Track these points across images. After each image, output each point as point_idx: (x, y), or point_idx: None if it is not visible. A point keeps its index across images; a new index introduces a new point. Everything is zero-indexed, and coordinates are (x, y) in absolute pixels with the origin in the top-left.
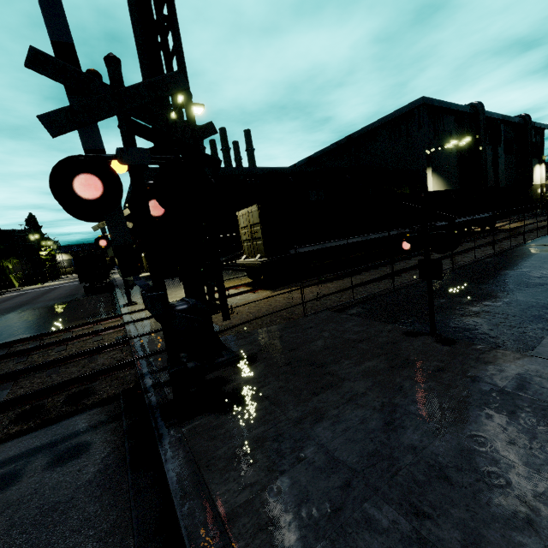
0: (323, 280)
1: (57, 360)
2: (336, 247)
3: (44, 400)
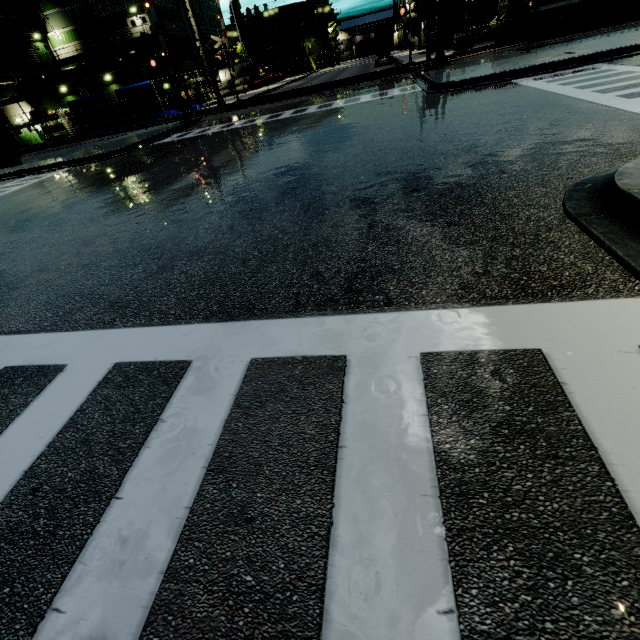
0: (539, 37)
1: (386, 74)
2: (583, 4)
3: (387, 78)
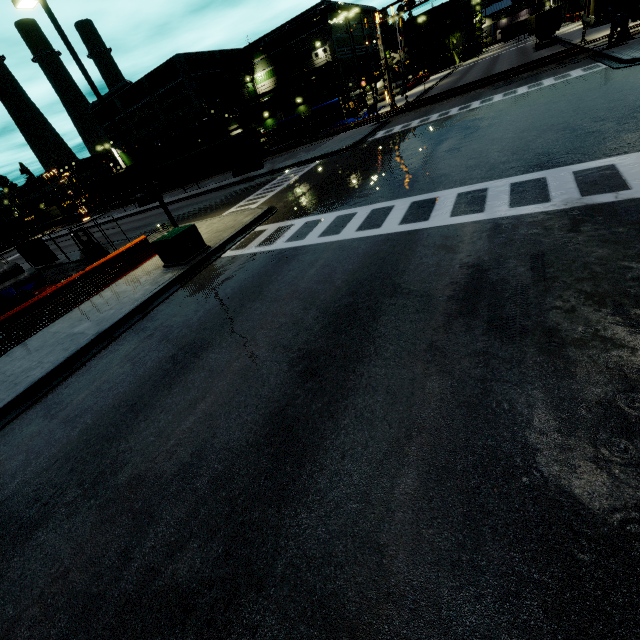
0: None
1: (559, 57)
2: None
3: (563, 61)
